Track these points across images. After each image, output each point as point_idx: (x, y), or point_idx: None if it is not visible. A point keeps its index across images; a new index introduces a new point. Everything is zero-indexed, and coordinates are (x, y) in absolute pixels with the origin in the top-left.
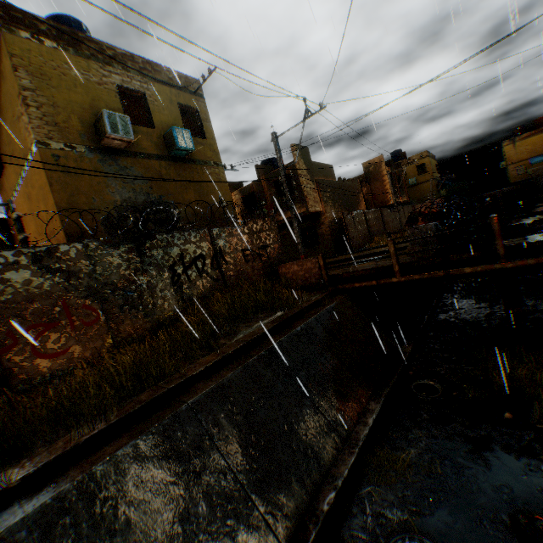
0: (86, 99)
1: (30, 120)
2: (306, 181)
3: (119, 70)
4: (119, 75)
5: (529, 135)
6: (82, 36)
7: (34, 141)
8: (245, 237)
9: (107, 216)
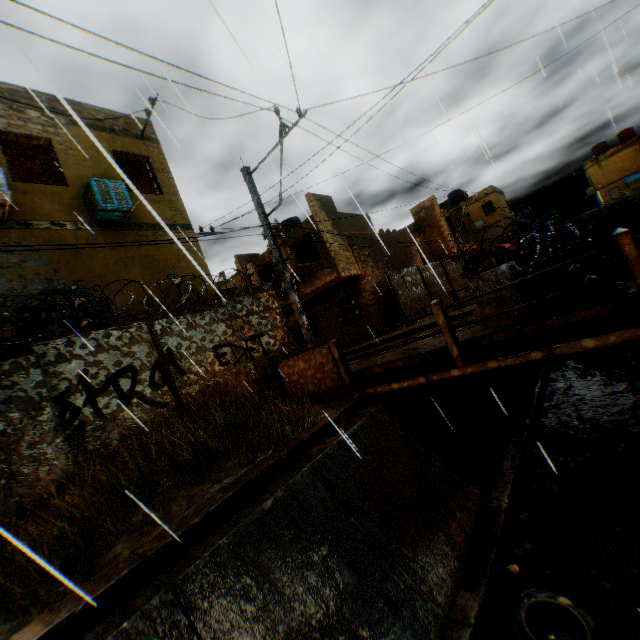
0: None
1: None
2: (332, 239)
3: (4, 111)
4: (3, 117)
5: (615, 151)
6: None
7: None
8: (220, 327)
9: None
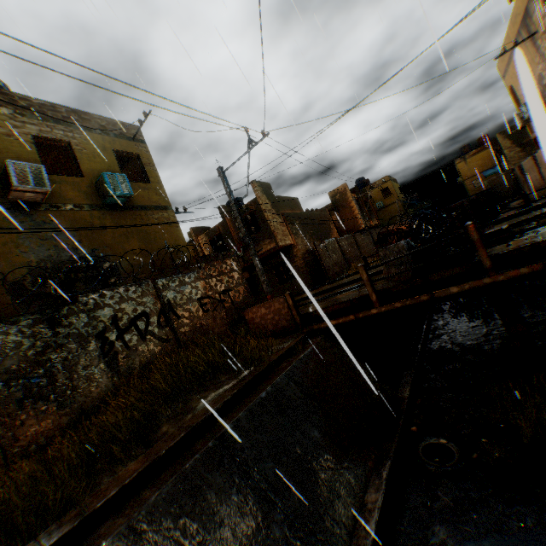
0: None
1: None
2: (272, 216)
3: (36, 120)
4: (36, 125)
5: (477, 151)
6: None
7: None
8: (201, 284)
9: (17, 282)
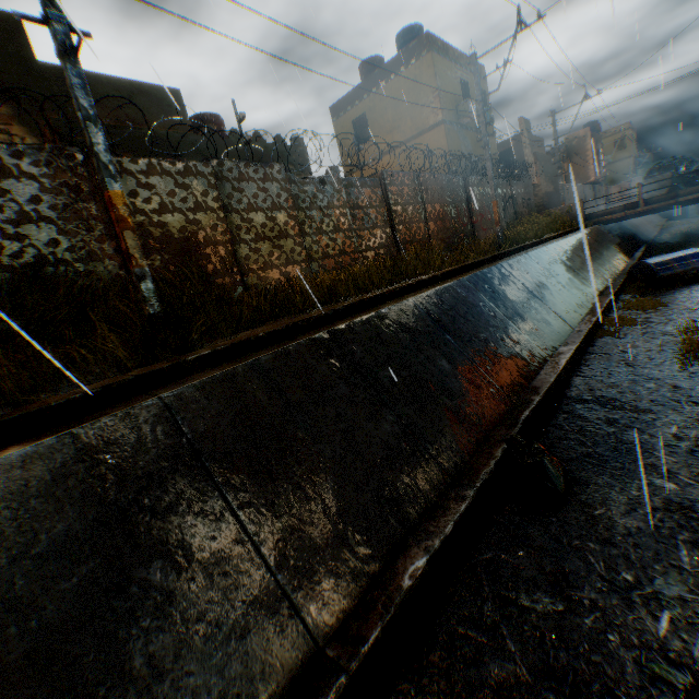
0: (452, 92)
1: (441, 108)
2: (528, 154)
3: (459, 68)
4: (459, 72)
5: None
6: (448, 46)
7: (439, 121)
8: (522, 190)
9: (462, 169)
